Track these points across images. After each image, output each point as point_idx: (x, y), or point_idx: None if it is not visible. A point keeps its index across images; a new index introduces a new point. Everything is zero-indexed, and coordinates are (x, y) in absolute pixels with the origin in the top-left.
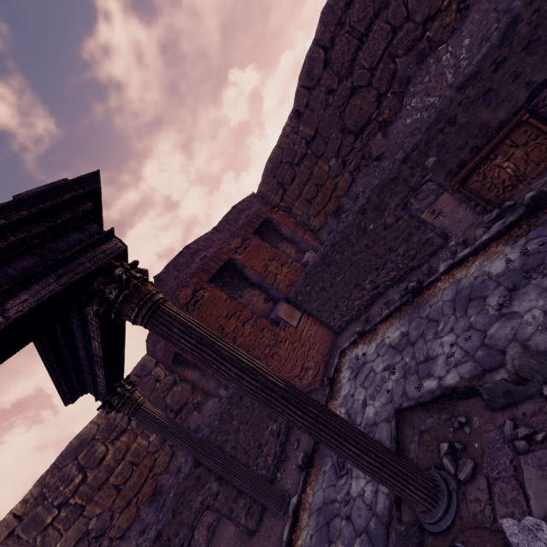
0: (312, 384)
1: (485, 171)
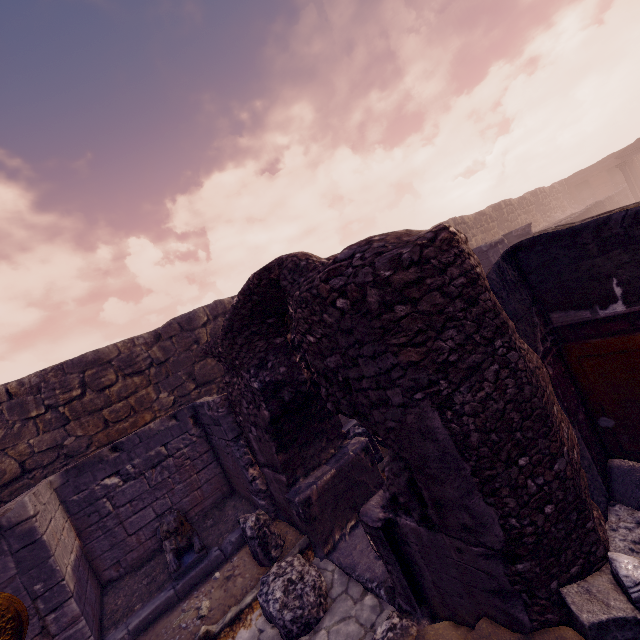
0: None
1: None
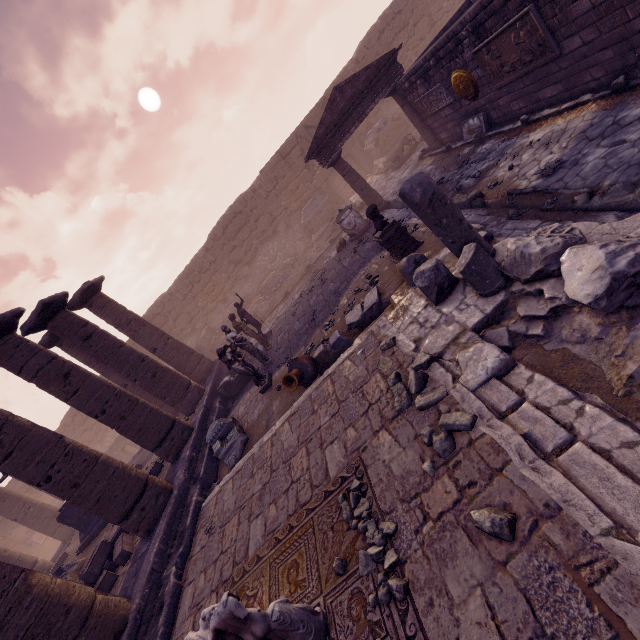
0: None
1: None
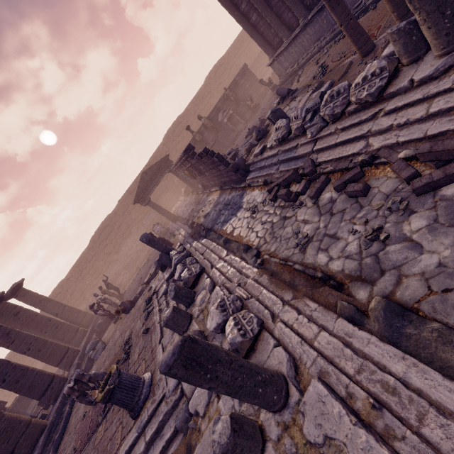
0: None
1: None
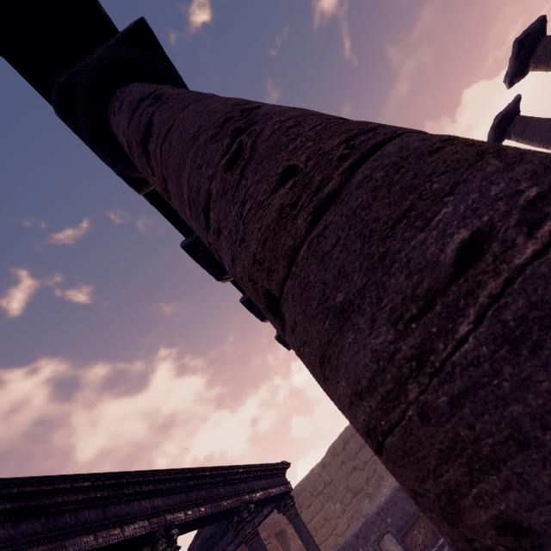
0: None
1: (411, 535)
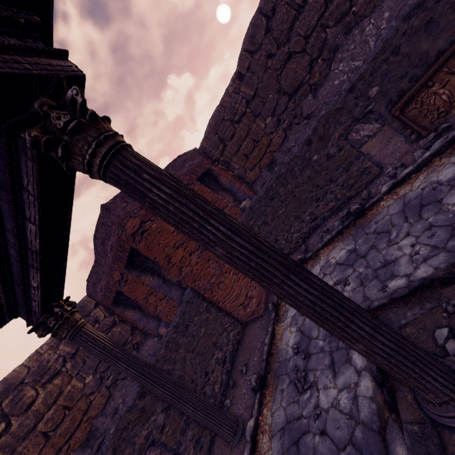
0: (256, 311)
1: (422, 98)
